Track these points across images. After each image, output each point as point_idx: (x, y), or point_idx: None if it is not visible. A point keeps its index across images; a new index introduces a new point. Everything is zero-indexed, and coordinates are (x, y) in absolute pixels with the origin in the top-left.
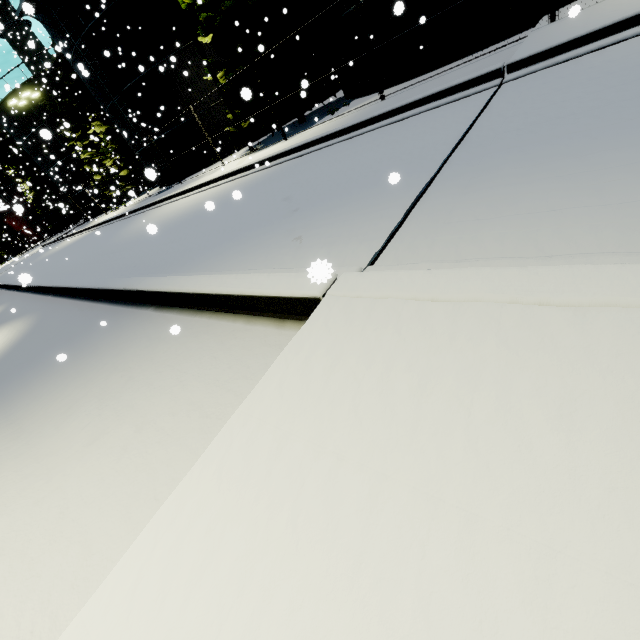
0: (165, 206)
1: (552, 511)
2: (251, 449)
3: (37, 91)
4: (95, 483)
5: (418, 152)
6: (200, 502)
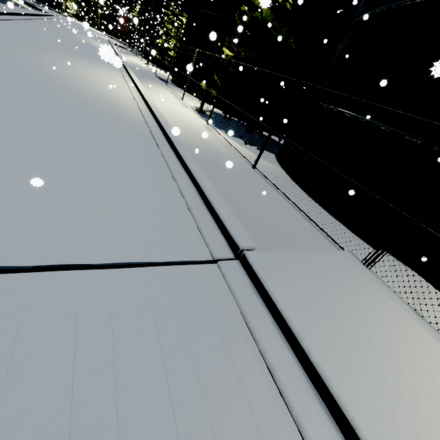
0: (118, 75)
1: None
2: None
3: None
4: None
5: None
6: None
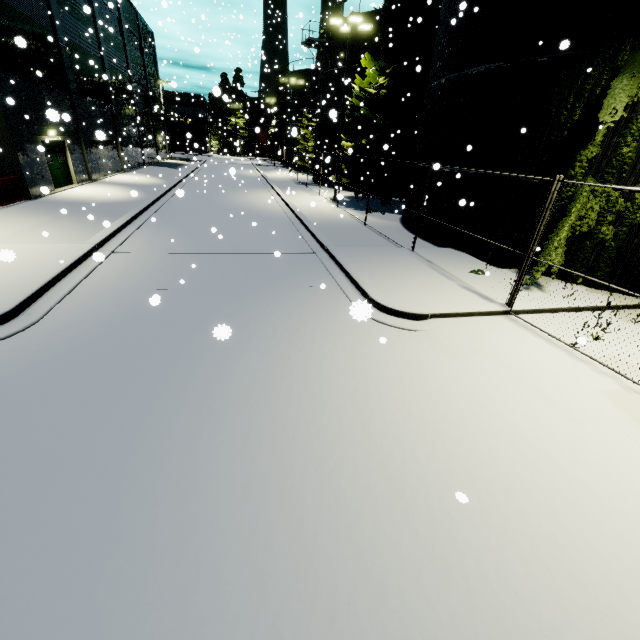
0: (266, 193)
1: (1, 264)
2: (20, 247)
3: (302, 81)
4: (27, 243)
5: (230, 247)
6: (6, 246)
